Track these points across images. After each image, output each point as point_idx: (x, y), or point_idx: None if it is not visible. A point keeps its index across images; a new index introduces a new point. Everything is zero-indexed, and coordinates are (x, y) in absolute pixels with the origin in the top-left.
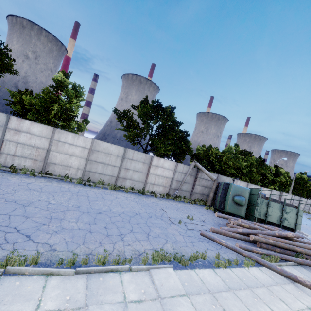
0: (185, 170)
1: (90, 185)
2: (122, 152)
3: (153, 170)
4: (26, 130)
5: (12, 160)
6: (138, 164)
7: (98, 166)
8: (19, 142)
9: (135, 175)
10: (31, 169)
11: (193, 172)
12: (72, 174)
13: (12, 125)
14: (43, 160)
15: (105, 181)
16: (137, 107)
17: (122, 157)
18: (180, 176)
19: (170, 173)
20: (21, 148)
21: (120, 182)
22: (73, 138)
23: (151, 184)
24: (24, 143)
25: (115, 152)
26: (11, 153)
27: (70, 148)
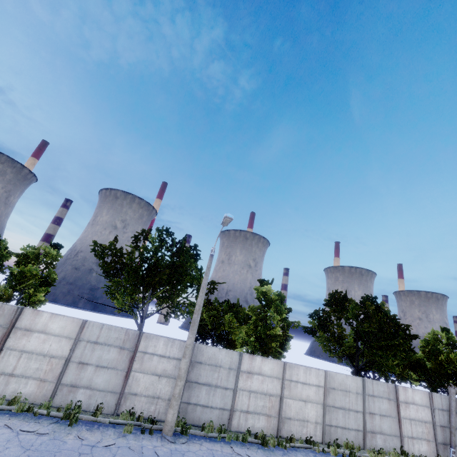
0: (445, 405)
1: (350, 456)
2: (360, 385)
3: (404, 411)
4: (257, 370)
5: (245, 420)
6: (382, 401)
7: (338, 415)
8: (251, 389)
9: (384, 423)
10: (279, 435)
11: (456, 406)
12: (311, 434)
13: (244, 365)
14: (277, 414)
15: (350, 442)
16: (333, 304)
17: (363, 393)
18: (442, 417)
19: (427, 413)
20: (254, 399)
21: (369, 441)
22: (305, 373)
23: (409, 439)
24: (256, 390)
25: (353, 386)
26: (244, 409)
27: (303, 389)
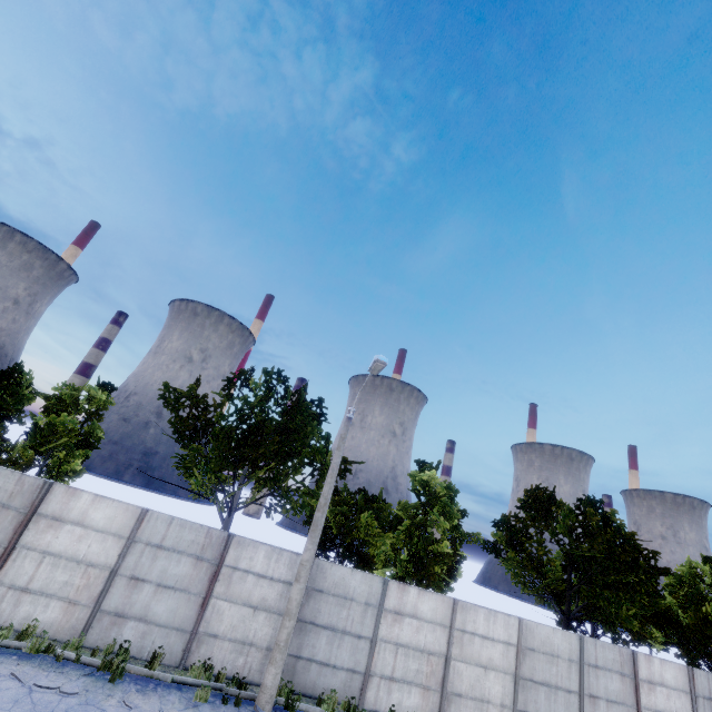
0: None
1: None
2: (576, 647)
3: (647, 696)
4: (411, 610)
5: (388, 692)
6: (611, 677)
7: (538, 695)
8: (400, 641)
9: None
10: None
11: None
12: None
13: (391, 600)
14: (439, 685)
15: None
16: (532, 508)
17: (579, 661)
18: (709, 711)
19: (684, 703)
20: (403, 658)
21: None
22: (486, 619)
23: None
24: (407, 644)
25: (564, 648)
26: (386, 673)
27: (483, 647)
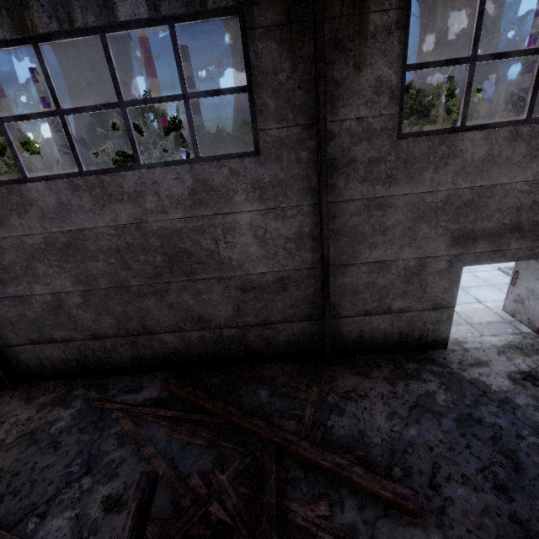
0: None
1: None
2: None
3: None
4: None
5: None
6: None
7: None
8: None
9: None
10: None
11: None
12: None
13: None
14: None
15: None
16: None
17: None
18: None
19: None
20: None
21: None
22: None
23: None
24: None
25: None
26: None
27: None
